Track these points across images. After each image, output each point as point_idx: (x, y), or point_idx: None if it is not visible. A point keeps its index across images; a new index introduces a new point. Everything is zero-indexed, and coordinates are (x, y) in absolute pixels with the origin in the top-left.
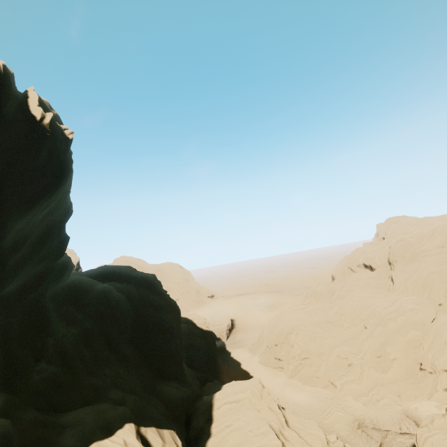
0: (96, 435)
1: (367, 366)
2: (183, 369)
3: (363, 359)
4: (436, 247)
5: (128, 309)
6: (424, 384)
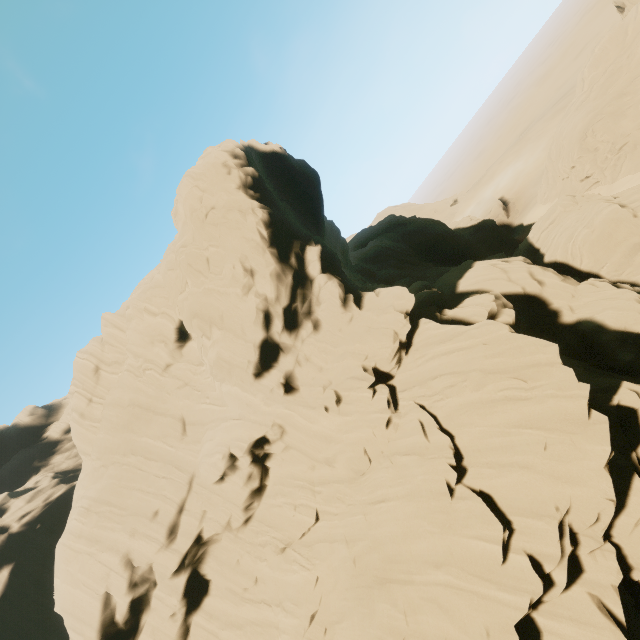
0: (462, 273)
1: None
2: (483, 251)
3: None
4: None
5: (401, 245)
6: None
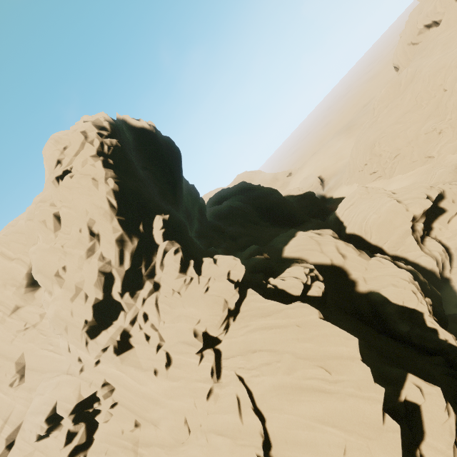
0: (288, 240)
1: None
2: (305, 216)
3: (451, 119)
4: None
5: (248, 206)
6: None
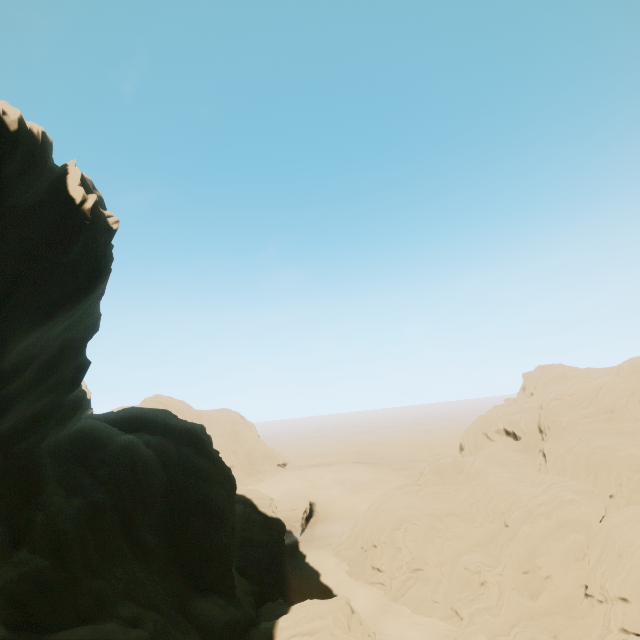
0: None
1: (509, 586)
2: (232, 576)
3: (502, 575)
4: (604, 412)
5: (160, 475)
6: (591, 619)
